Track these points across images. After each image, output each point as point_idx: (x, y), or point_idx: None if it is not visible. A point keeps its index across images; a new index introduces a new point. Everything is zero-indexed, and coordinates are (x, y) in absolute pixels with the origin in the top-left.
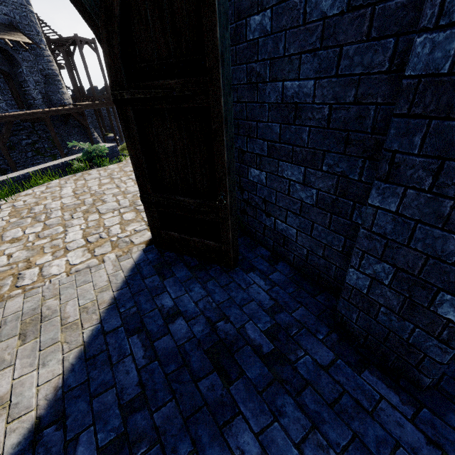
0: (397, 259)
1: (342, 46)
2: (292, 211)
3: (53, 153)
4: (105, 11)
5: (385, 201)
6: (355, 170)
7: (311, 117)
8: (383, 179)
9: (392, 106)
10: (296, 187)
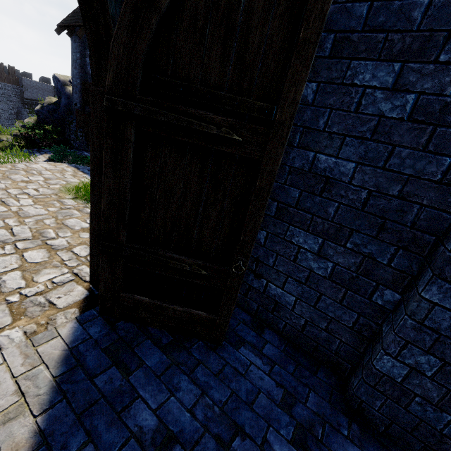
0: (448, 354)
1: (395, 146)
2: (295, 278)
3: None
4: None
5: (446, 300)
6: (386, 255)
7: (343, 195)
8: (449, 280)
9: (437, 210)
10: (307, 255)
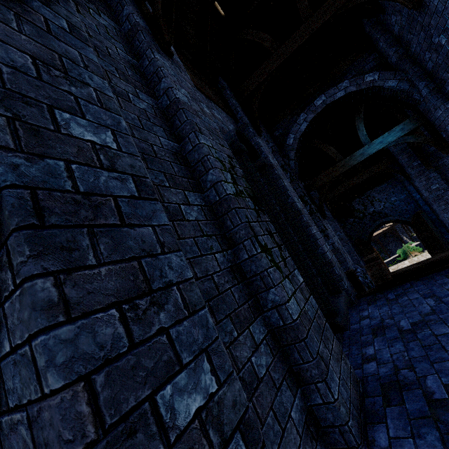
0: None
1: None
2: None
3: (382, 256)
4: (412, 227)
5: None
6: None
7: None
8: None
9: None
10: None
